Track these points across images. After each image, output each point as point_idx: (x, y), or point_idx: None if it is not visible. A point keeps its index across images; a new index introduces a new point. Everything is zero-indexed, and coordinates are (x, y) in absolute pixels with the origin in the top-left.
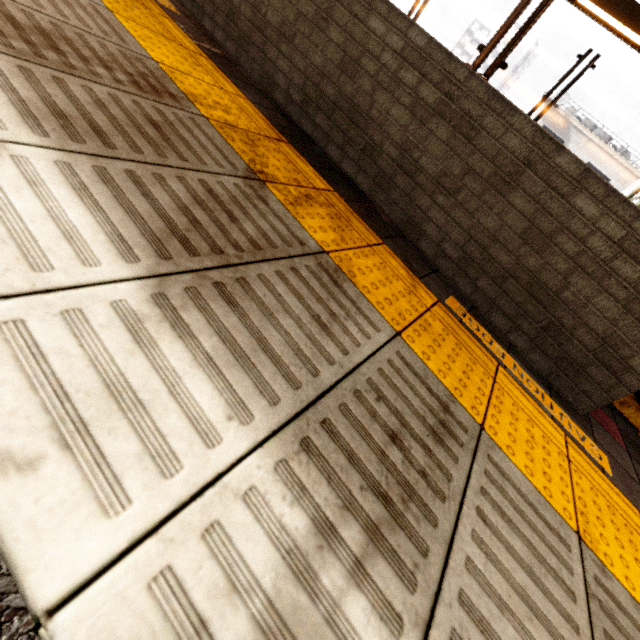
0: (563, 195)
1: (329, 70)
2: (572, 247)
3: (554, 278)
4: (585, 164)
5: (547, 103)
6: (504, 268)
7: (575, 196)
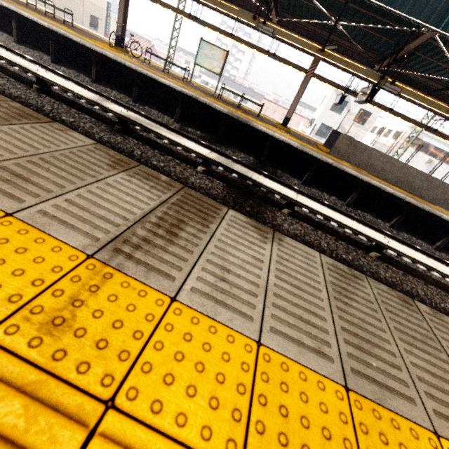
0: (446, 188)
1: (401, 177)
2: (448, 194)
3: (447, 198)
4: (448, 184)
5: None
6: (439, 198)
7: (448, 188)
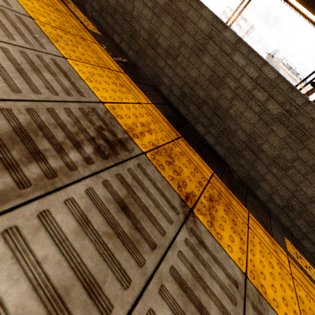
0: None
1: (201, 80)
2: None
3: None
4: None
5: (268, 55)
6: None
7: None
